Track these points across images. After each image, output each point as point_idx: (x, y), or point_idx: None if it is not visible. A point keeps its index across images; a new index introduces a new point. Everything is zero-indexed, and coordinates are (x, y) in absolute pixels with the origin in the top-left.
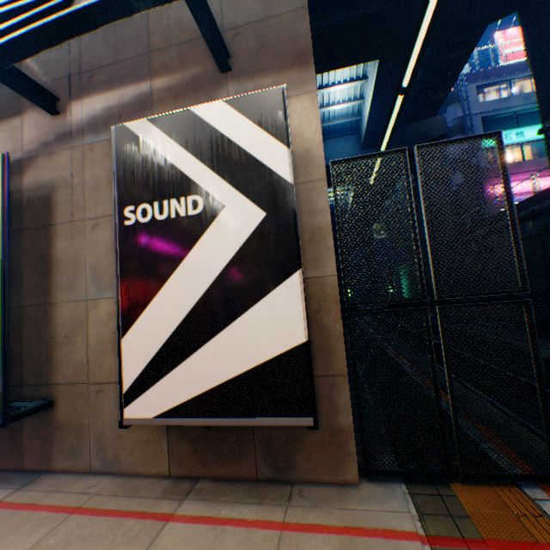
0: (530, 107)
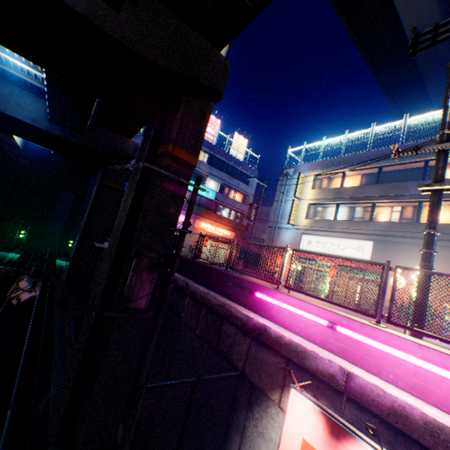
0: (199, 170)
